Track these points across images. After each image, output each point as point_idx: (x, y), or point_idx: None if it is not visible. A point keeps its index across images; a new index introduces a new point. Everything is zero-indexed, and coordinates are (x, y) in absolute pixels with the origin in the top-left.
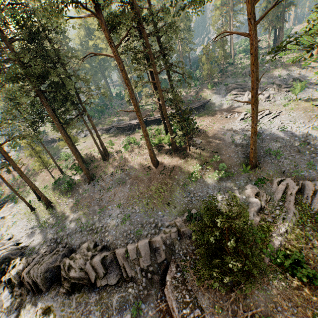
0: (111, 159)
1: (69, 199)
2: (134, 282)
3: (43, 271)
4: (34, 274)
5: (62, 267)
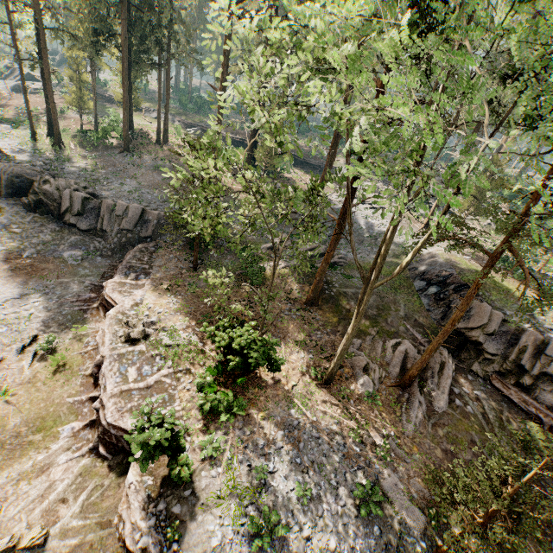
0: (167, 147)
1: (87, 153)
2: (104, 241)
3: (16, 173)
4: (5, 167)
5: (39, 178)
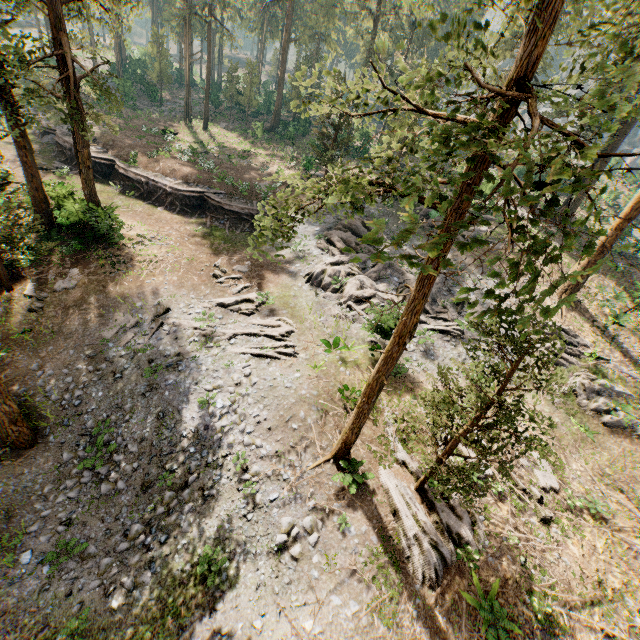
0: None
1: None
2: None
3: None
4: None
5: None
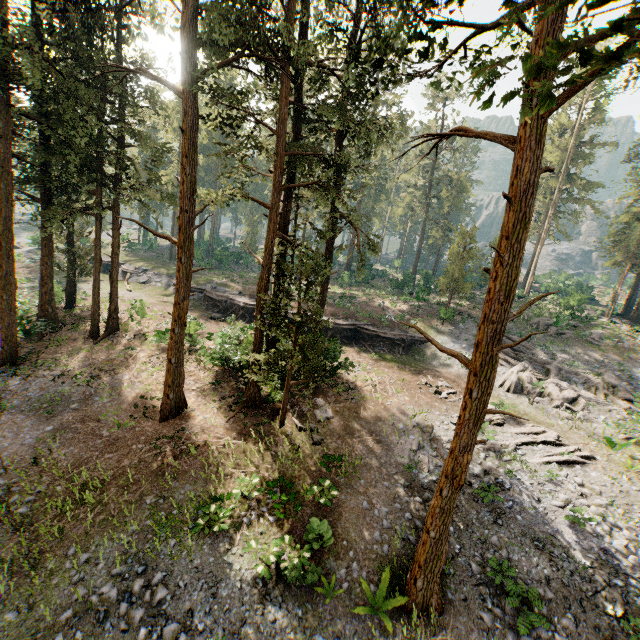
0: (109, 342)
1: None
2: None
3: None
4: None
5: None
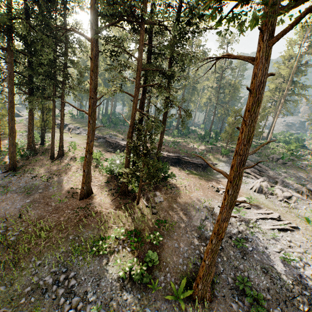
0: (58, 161)
1: None
2: None
3: None
4: None
5: None
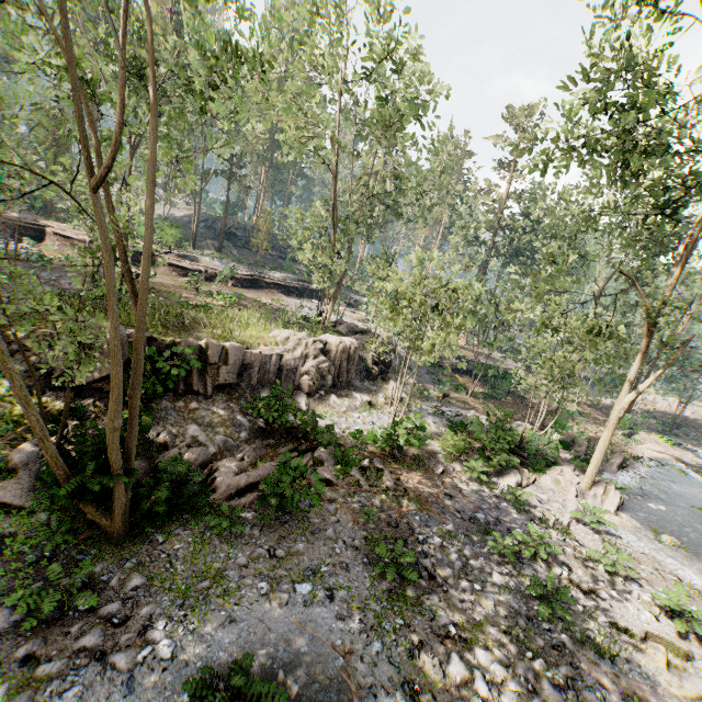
0: None
1: None
2: None
3: None
4: None
5: None
